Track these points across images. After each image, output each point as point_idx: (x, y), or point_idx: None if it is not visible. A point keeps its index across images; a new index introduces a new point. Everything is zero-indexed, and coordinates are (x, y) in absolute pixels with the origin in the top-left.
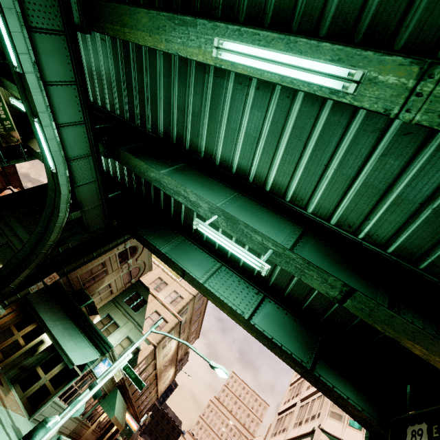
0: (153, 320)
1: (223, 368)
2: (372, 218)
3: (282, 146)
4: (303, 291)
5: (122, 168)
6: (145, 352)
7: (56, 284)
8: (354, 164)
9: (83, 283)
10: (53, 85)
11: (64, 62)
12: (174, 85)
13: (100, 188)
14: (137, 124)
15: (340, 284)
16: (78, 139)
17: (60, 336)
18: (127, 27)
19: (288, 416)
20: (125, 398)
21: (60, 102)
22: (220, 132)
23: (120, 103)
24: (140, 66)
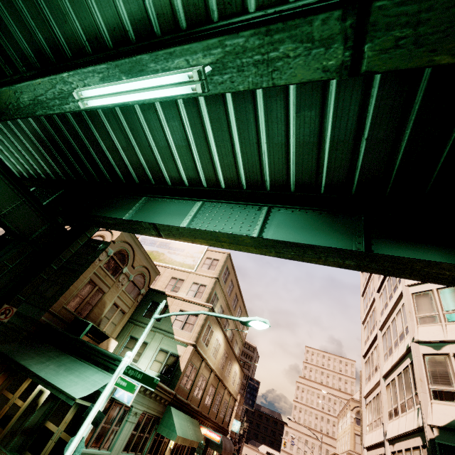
0: (181, 321)
1: (258, 319)
2: None
3: None
4: (310, 164)
5: (44, 157)
6: (185, 356)
7: (38, 325)
8: None
9: (78, 313)
10: None
11: None
12: None
13: (8, 179)
14: (8, 74)
15: (337, 22)
16: None
17: (53, 375)
18: None
19: (374, 353)
20: (190, 413)
21: None
22: None
23: None
24: None
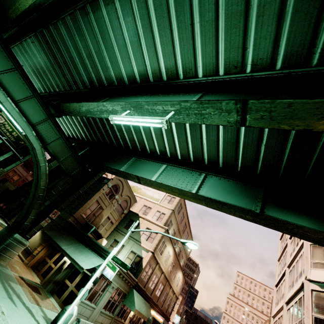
0: (147, 235)
1: (192, 242)
2: (249, 45)
3: (155, 33)
4: (231, 154)
5: (83, 129)
6: (146, 258)
7: (67, 223)
8: (210, 5)
9: (87, 219)
10: (0, 74)
11: (1, 56)
12: (77, 42)
13: (66, 142)
14: (74, 89)
15: (233, 105)
16: (35, 109)
17: (73, 253)
18: (16, 2)
19: (283, 285)
20: (145, 298)
21: (10, 85)
22: (116, 55)
23: (60, 81)
24: (56, 44)
